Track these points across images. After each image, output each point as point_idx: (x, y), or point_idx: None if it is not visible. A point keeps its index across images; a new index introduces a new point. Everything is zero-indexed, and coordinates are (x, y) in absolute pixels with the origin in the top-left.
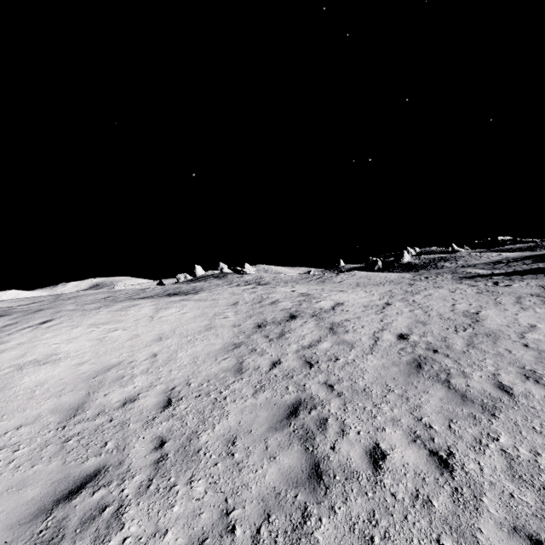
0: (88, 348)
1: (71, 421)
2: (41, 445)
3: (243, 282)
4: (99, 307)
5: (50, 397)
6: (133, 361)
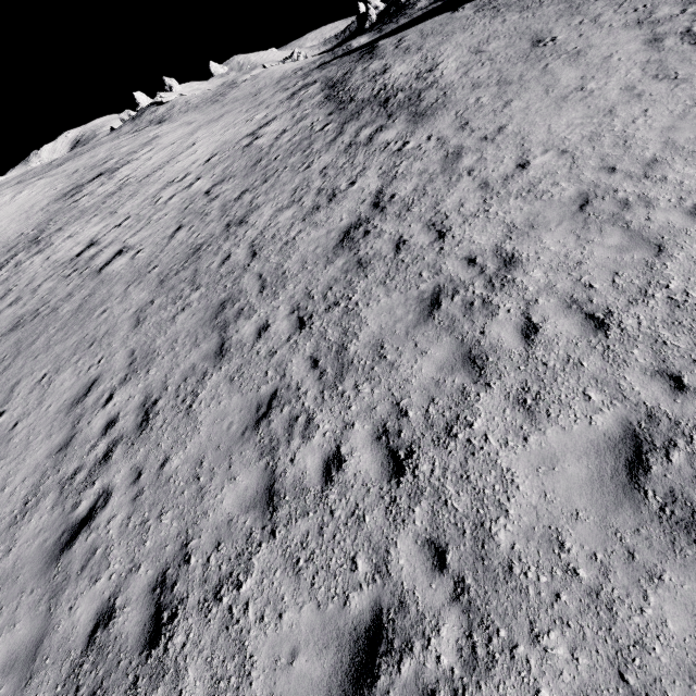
0: None
1: None
2: None
3: (147, 123)
4: None
5: None
6: None
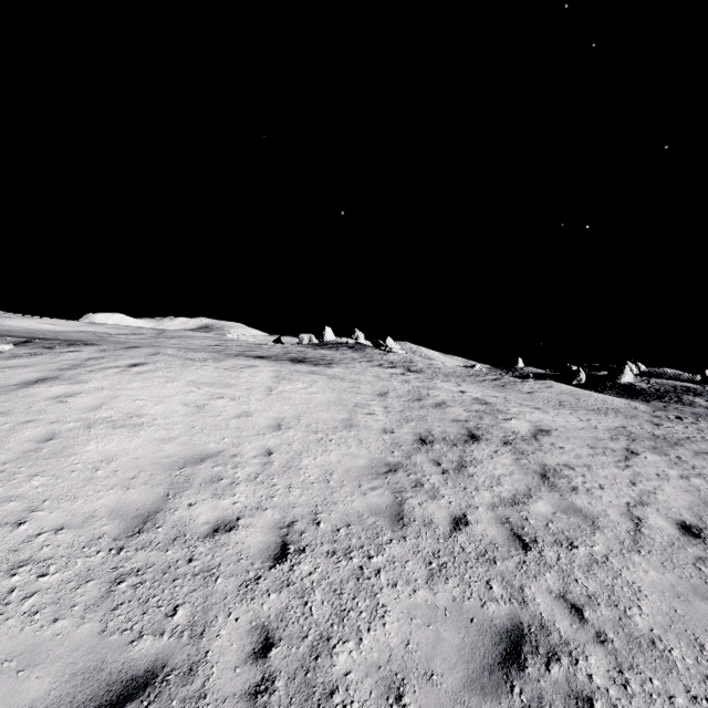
0: (180, 417)
1: (132, 540)
2: (79, 576)
3: (386, 362)
4: (205, 359)
5: (115, 485)
6: (237, 454)
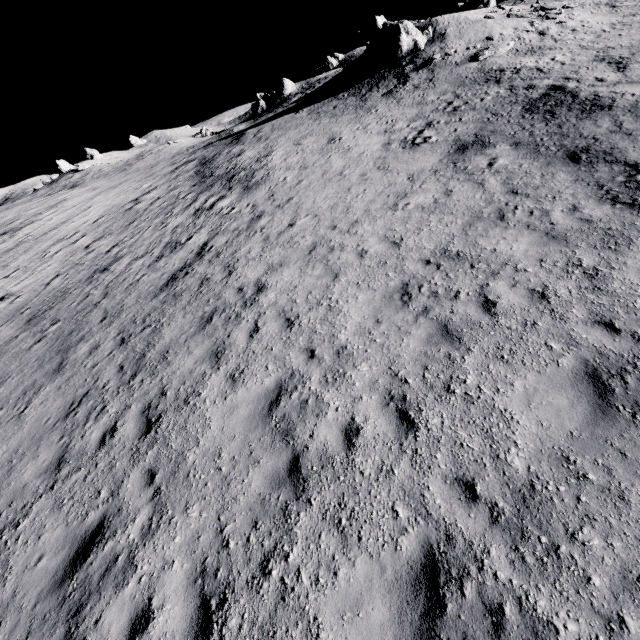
0: None
1: None
2: None
3: (61, 187)
4: None
5: None
6: None
